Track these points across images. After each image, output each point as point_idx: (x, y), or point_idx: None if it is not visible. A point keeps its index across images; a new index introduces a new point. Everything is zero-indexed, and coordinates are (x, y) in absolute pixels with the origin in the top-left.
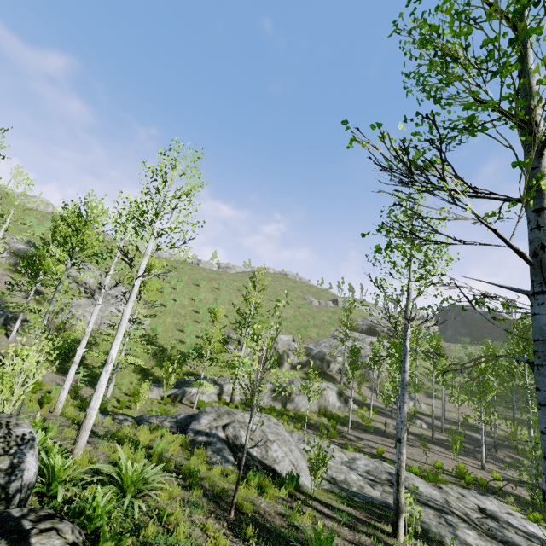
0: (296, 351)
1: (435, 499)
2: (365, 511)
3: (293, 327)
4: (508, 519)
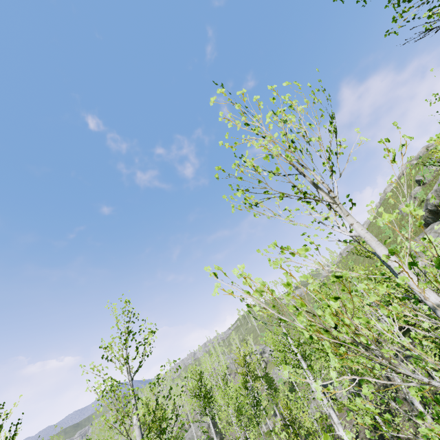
0: None
1: None
2: None
3: None
4: None
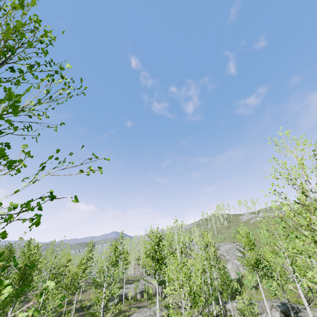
0: None
1: None
2: None
3: None
4: None
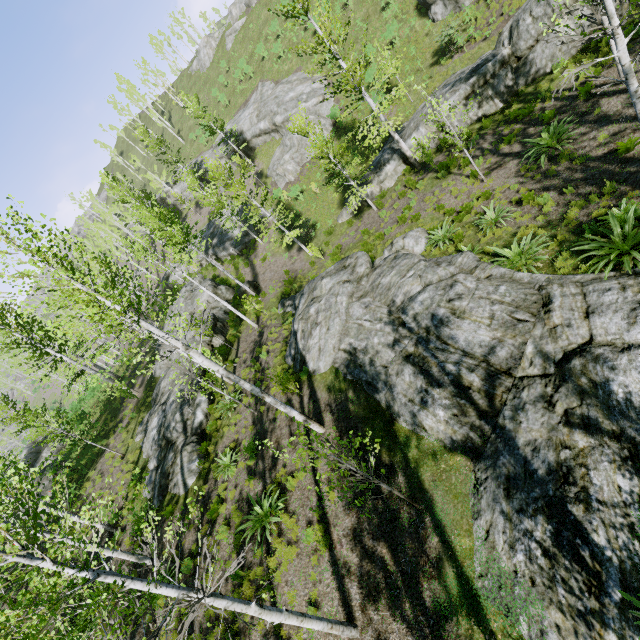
0: None
1: (469, 352)
2: (336, 396)
3: None
4: (636, 370)
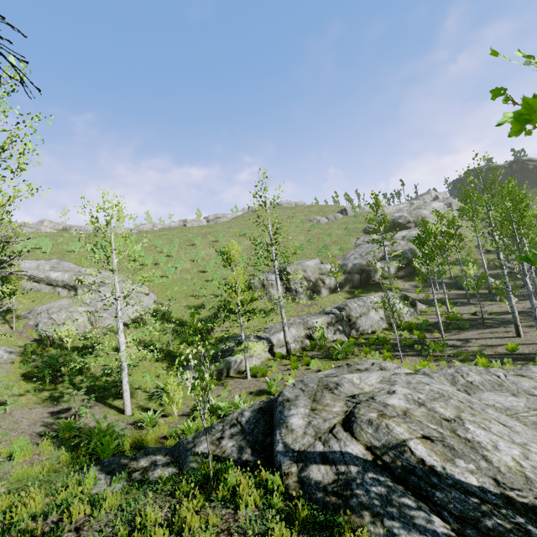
0: (331, 271)
1: None
2: None
3: (312, 251)
4: None
